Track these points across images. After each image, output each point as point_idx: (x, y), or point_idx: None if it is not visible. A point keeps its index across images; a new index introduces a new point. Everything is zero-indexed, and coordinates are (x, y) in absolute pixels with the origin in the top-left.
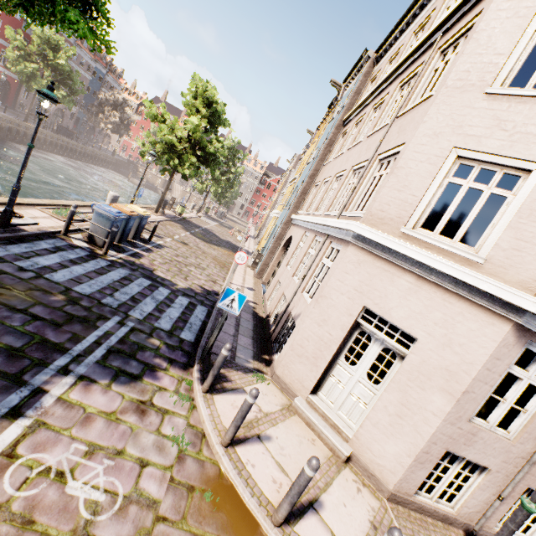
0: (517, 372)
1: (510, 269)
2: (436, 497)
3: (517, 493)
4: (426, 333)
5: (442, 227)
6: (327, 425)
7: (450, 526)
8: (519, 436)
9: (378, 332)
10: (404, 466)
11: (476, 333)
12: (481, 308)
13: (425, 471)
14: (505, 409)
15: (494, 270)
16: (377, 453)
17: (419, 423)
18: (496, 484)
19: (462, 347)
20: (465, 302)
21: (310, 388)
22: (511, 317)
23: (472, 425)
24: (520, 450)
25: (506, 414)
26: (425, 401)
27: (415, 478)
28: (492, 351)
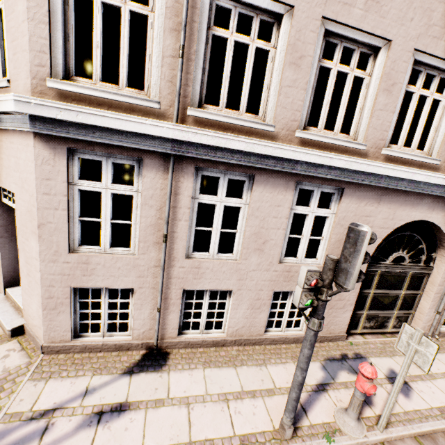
0: (90, 186)
1: (18, 78)
2: (102, 332)
3: (176, 299)
4: (15, 184)
5: (1, 69)
6: (10, 310)
7: (131, 351)
8: (138, 248)
9: (11, 204)
10: (41, 318)
11: (26, 162)
12: (22, 134)
13: (66, 315)
14: (106, 227)
15: (15, 88)
16: (32, 316)
17: (35, 273)
18: (148, 299)
19: (27, 183)
20: (16, 135)
21: (2, 282)
22: (26, 129)
23: (77, 254)
24: (148, 261)
25: (311, 239)
26: (31, 250)
27: (60, 324)
28: (35, 173)
